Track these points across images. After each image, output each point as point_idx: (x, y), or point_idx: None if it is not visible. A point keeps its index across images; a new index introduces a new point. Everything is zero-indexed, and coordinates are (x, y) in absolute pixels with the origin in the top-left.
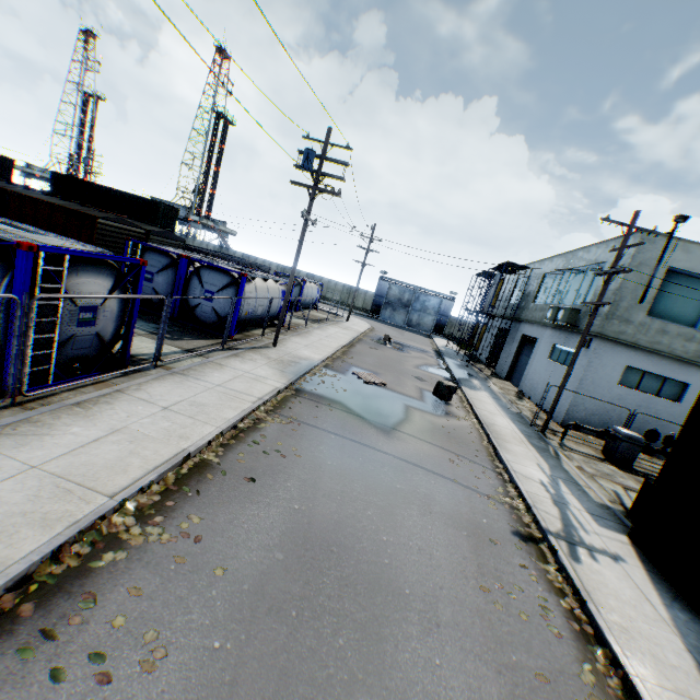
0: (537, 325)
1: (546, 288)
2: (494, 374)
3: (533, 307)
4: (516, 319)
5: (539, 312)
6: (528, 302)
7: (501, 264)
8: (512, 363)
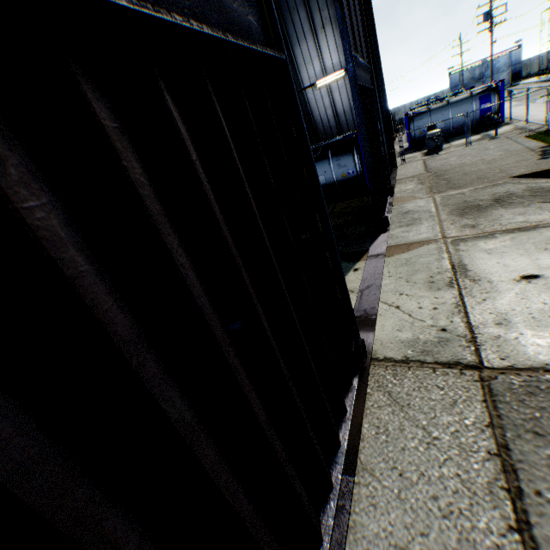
0: None
1: None
2: None
3: None
4: None
5: None
6: None
7: None
8: None
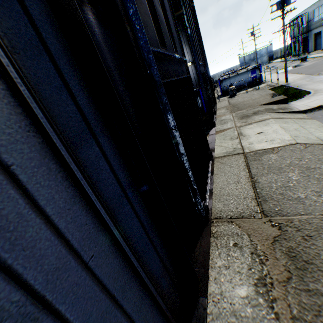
0: (318, 28)
1: (316, 15)
2: (308, 53)
3: (313, 24)
4: (308, 31)
5: (317, 23)
6: (311, 23)
7: (294, 19)
8: (314, 45)
